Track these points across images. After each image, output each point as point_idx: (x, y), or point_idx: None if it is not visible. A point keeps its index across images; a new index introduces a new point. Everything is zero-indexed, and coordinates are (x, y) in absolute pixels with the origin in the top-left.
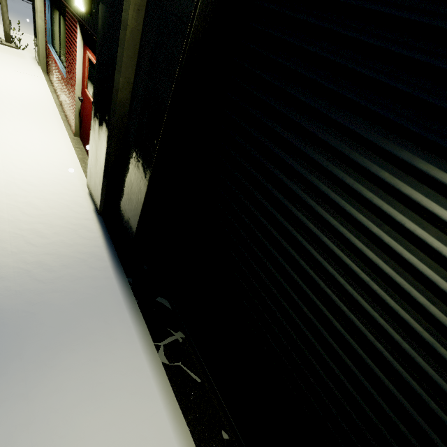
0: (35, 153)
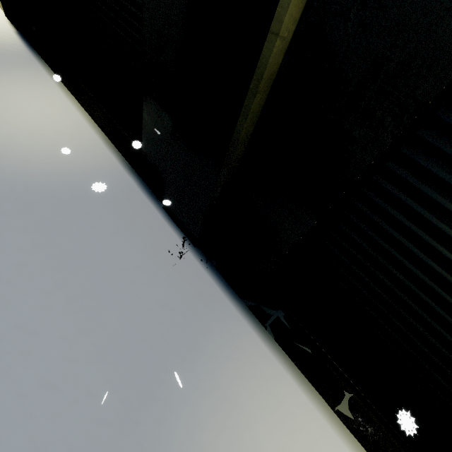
0: None
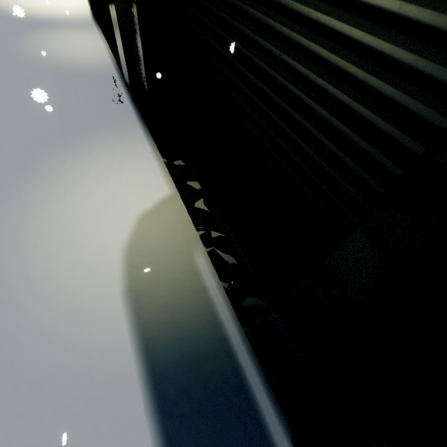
0: (70, 0)
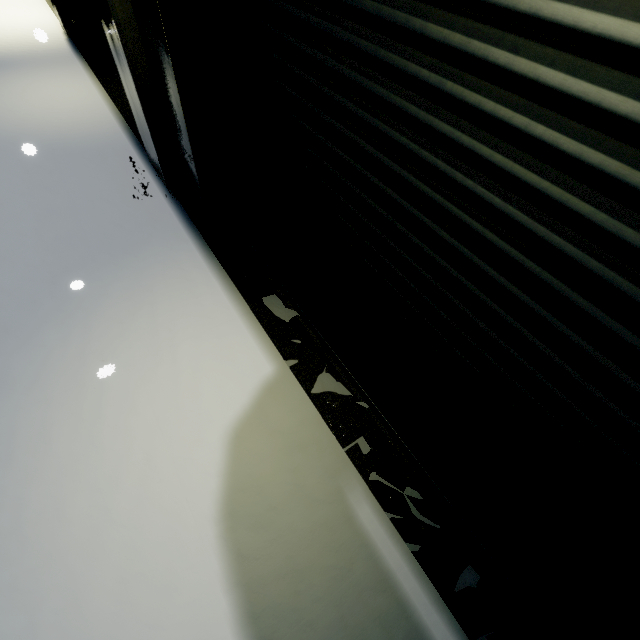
0: (27, 18)
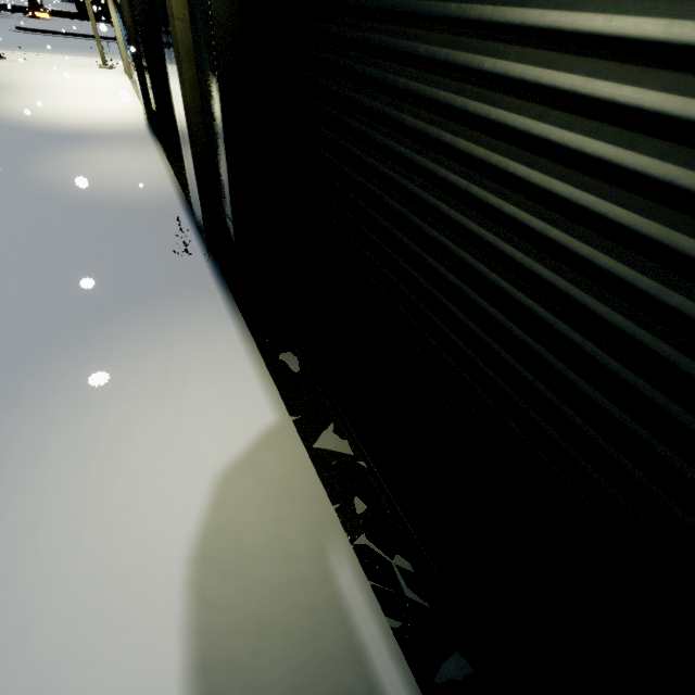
0: (117, 105)
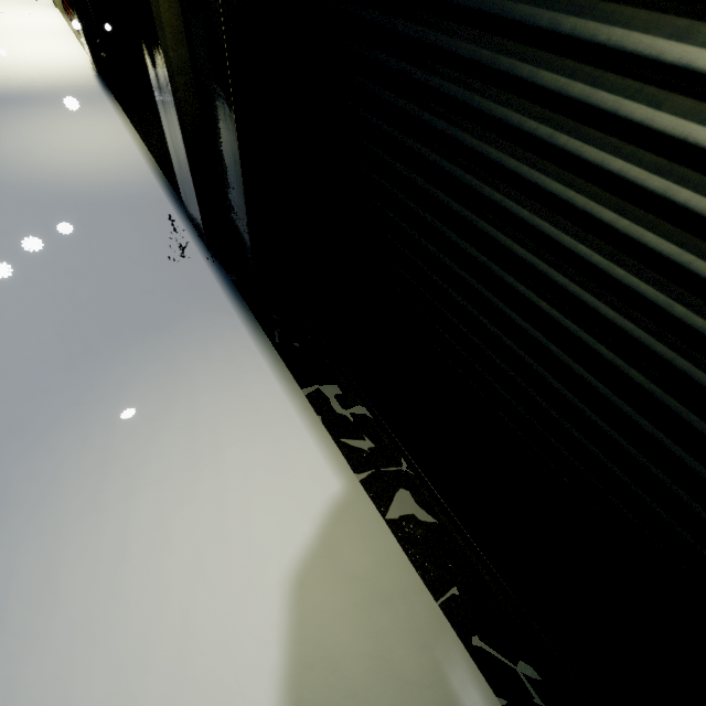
0: (53, 51)
